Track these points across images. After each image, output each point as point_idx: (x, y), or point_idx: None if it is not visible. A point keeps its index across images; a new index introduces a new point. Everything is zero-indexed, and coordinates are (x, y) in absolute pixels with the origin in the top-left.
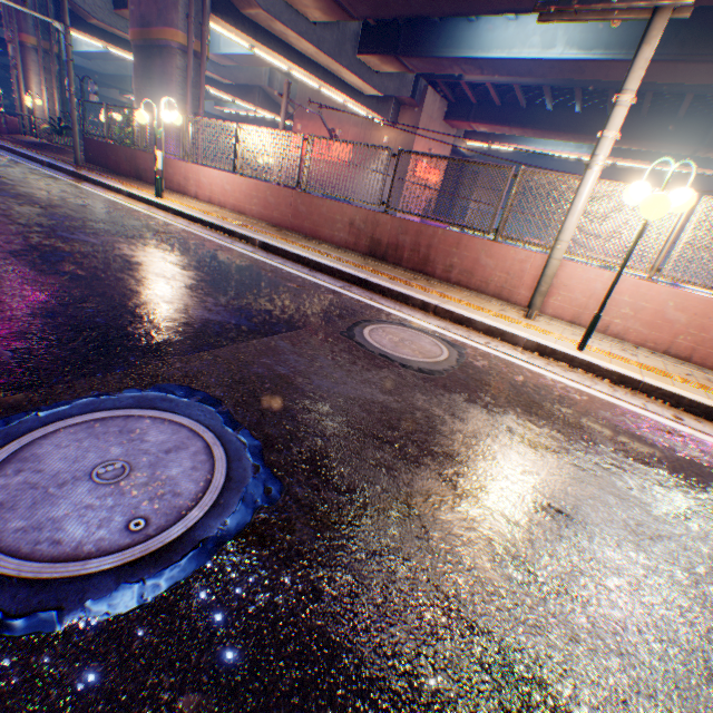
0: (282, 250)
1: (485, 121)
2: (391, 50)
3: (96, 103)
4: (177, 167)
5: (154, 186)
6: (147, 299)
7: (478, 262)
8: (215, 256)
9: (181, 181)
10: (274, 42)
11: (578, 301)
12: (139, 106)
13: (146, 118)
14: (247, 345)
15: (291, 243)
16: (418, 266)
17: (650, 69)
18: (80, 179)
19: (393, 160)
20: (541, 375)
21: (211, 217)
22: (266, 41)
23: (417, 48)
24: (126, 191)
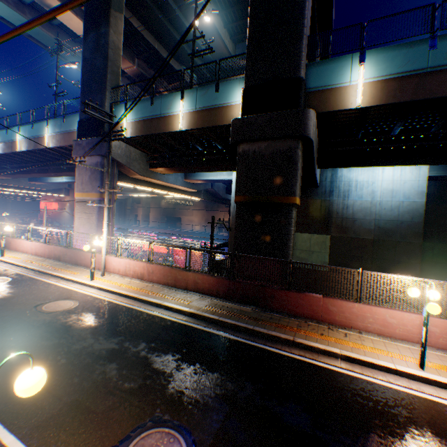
0: None
1: None
2: (36, 181)
3: None
4: None
5: None
6: None
7: None
8: None
9: None
10: None
11: None
12: None
13: None
14: None
15: None
16: None
17: None
18: None
19: (71, 206)
20: None
21: None
22: None
23: (41, 180)
24: None
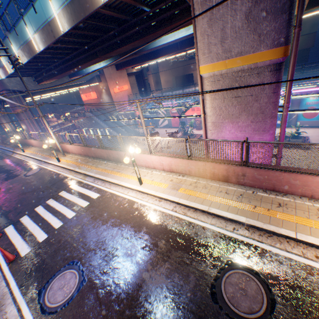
0: (35, 158)
1: (126, 67)
2: (75, 75)
3: (13, 131)
4: (29, 141)
5: (29, 146)
6: (3, 179)
7: (62, 147)
8: (22, 166)
9: (31, 144)
10: (46, 92)
11: (71, 150)
12: (23, 126)
13: (13, 141)
14: (10, 181)
15: (40, 155)
16: (59, 150)
17: (122, 61)
18: (14, 152)
19: (107, 92)
20: (48, 169)
21: (30, 154)
22: (43, 93)
23: (79, 73)
24: (19, 153)
